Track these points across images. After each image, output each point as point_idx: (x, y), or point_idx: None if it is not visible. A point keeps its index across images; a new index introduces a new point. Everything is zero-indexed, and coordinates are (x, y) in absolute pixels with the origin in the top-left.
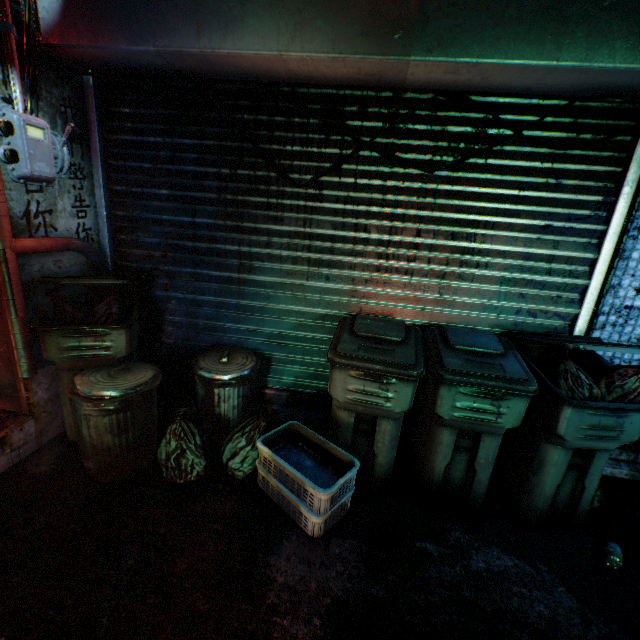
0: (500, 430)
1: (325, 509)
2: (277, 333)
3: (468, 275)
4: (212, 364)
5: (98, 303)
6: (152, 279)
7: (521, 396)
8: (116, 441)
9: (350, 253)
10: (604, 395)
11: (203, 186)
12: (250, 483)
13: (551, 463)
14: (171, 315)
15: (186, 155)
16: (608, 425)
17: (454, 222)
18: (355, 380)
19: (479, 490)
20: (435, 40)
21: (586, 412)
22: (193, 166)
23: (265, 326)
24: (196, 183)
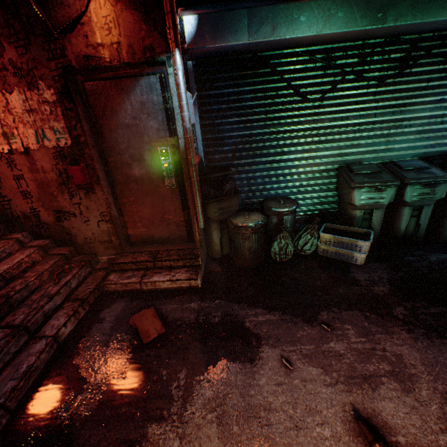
0: (433, 202)
1: (368, 250)
2: (298, 185)
3: (400, 133)
4: (278, 205)
5: (224, 185)
6: (226, 170)
7: (444, 183)
8: (258, 246)
9: (338, 133)
10: None
11: (256, 112)
12: (314, 255)
13: None
14: (239, 187)
15: (245, 96)
16: None
17: (393, 106)
18: (365, 193)
19: (421, 233)
20: (398, 14)
21: None
22: (250, 102)
23: (292, 182)
24: (251, 111)
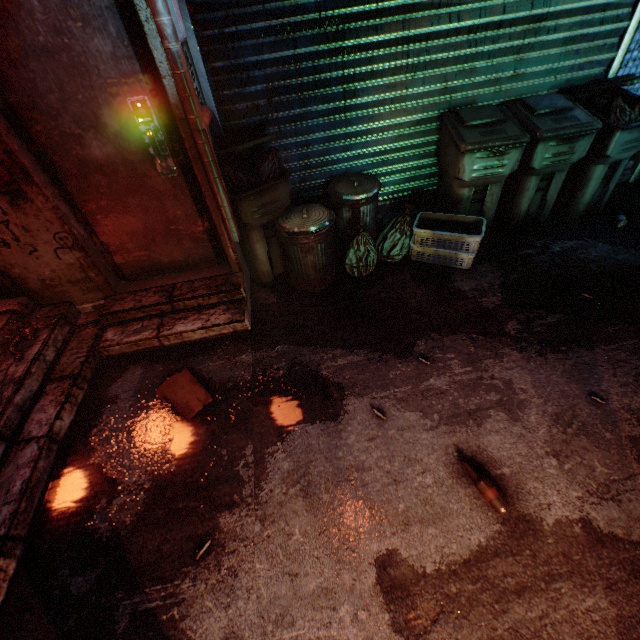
0: (569, 166)
1: (477, 248)
2: (380, 151)
3: (539, 44)
4: (351, 190)
5: (261, 163)
6: (261, 132)
7: (589, 135)
8: (327, 260)
9: (444, 49)
10: (636, 118)
11: (300, 6)
12: (405, 261)
13: (594, 179)
14: (286, 163)
15: None
16: (636, 138)
17: None
18: (480, 161)
19: (546, 214)
20: None
21: (627, 133)
22: None
23: (370, 147)
24: (292, 4)
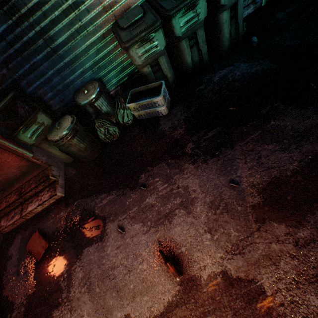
0: (201, 23)
1: (164, 102)
2: (93, 64)
3: None
4: (84, 97)
5: (17, 110)
6: (18, 87)
7: None
8: (85, 144)
9: None
10: None
11: None
12: (136, 122)
13: (224, 22)
14: (45, 96)
15: None
16: None
17: None
18: (140, 49)
19: (206, 58)
20: None
21: None
22: None
23: (85, 65)
24: None
